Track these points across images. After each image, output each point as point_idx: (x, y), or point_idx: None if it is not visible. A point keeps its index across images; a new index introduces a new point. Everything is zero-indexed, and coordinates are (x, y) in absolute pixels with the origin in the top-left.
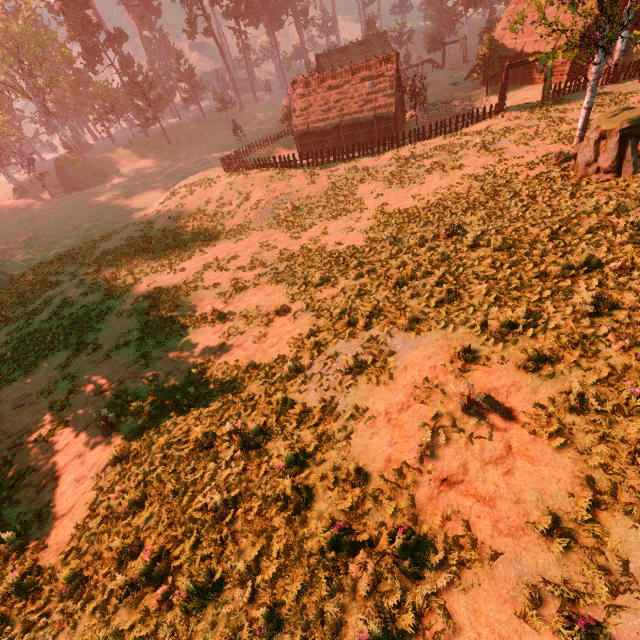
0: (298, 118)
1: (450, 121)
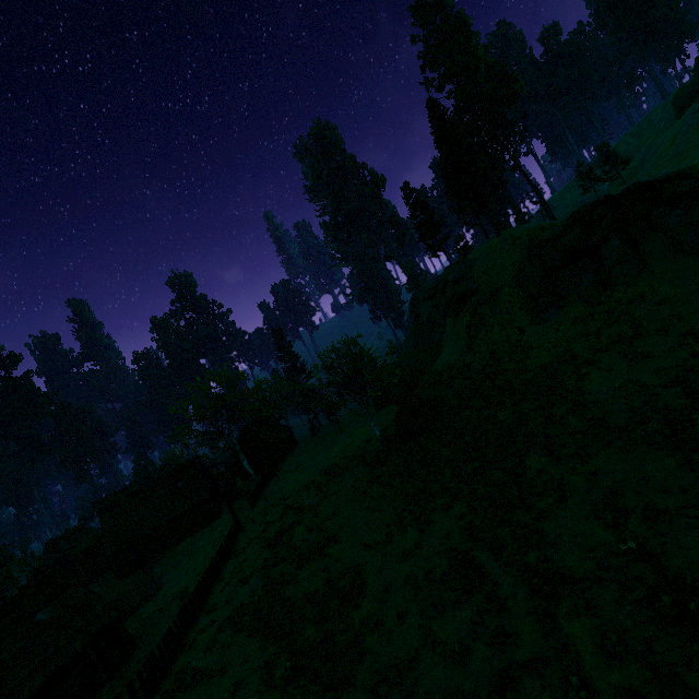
0: None
1: (223, 546)
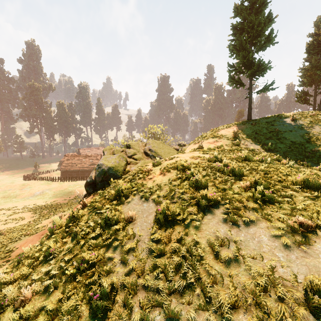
0: (64, 166)
1: None
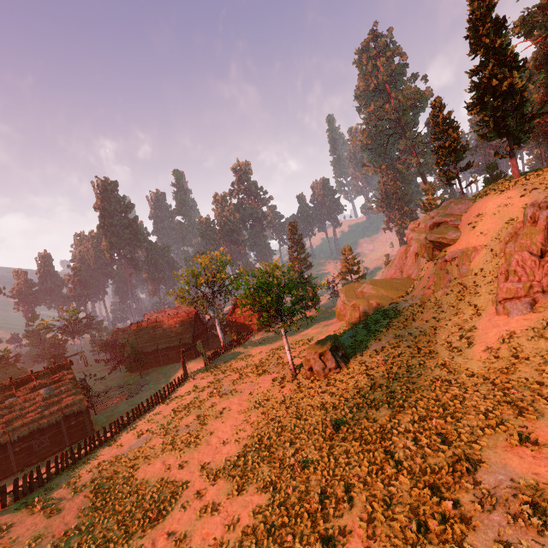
0: None
1: (160, 392)
